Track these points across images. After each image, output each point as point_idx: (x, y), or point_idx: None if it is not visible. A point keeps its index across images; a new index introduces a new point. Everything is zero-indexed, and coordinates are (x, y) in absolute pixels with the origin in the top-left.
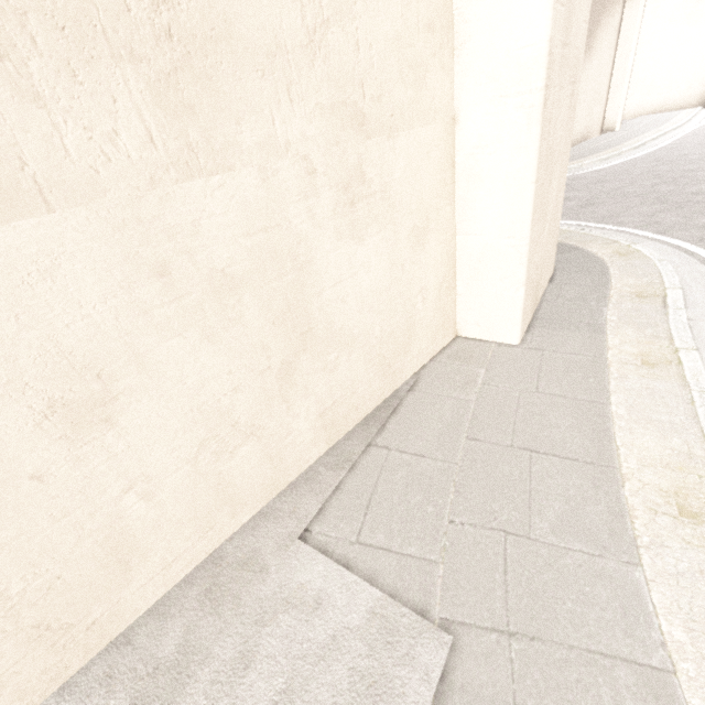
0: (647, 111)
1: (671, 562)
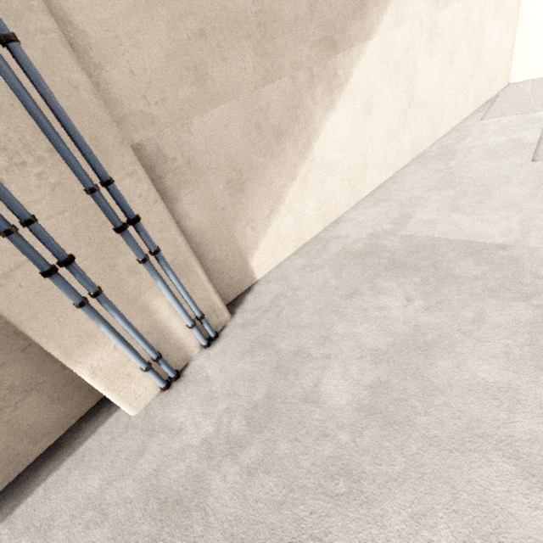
0: None
1: None
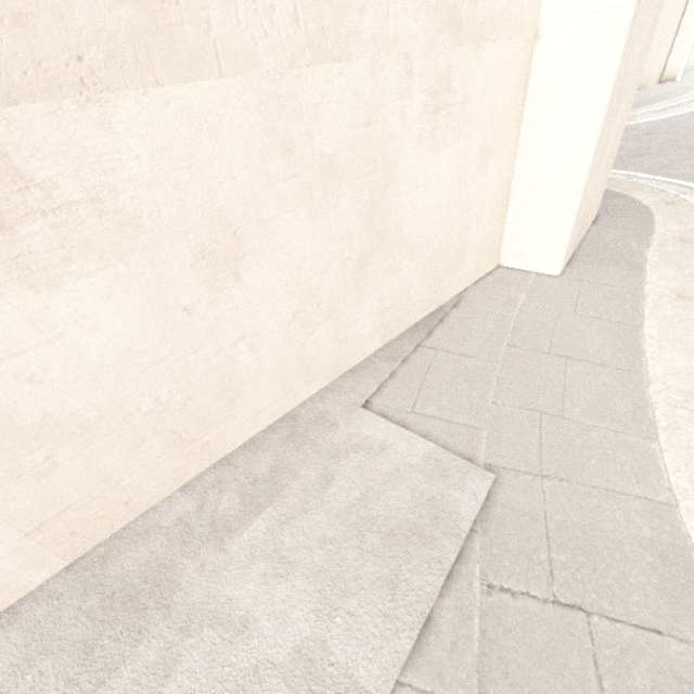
0: None
1: (684, 439)
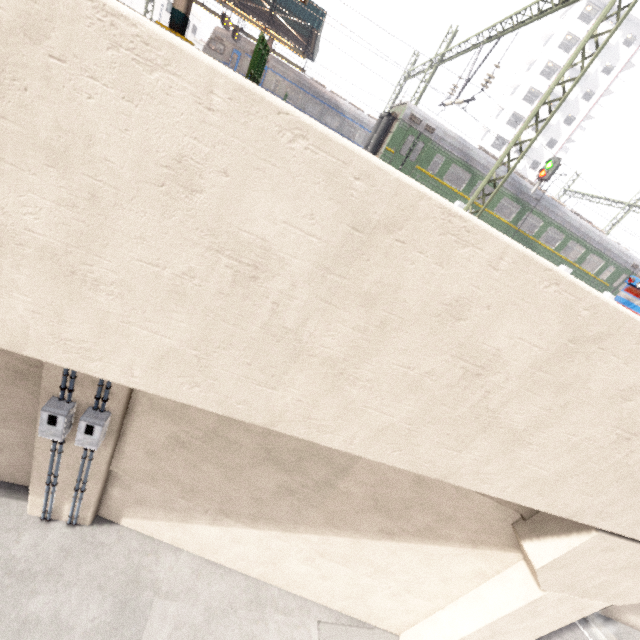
0: None
1: None
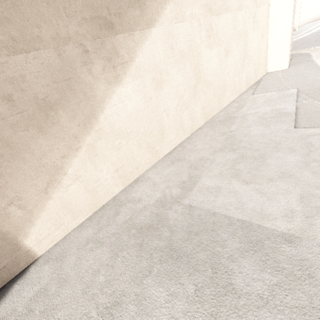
0: (308, 22)
1: None
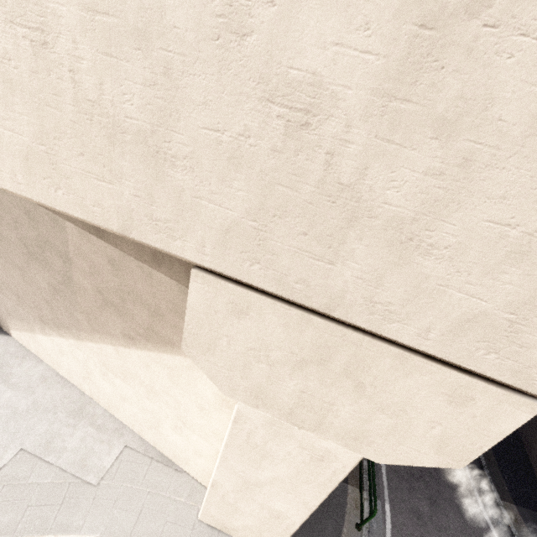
0: None
1: None
